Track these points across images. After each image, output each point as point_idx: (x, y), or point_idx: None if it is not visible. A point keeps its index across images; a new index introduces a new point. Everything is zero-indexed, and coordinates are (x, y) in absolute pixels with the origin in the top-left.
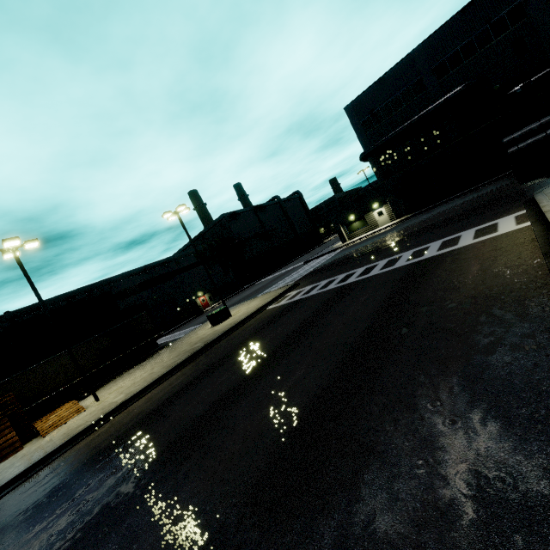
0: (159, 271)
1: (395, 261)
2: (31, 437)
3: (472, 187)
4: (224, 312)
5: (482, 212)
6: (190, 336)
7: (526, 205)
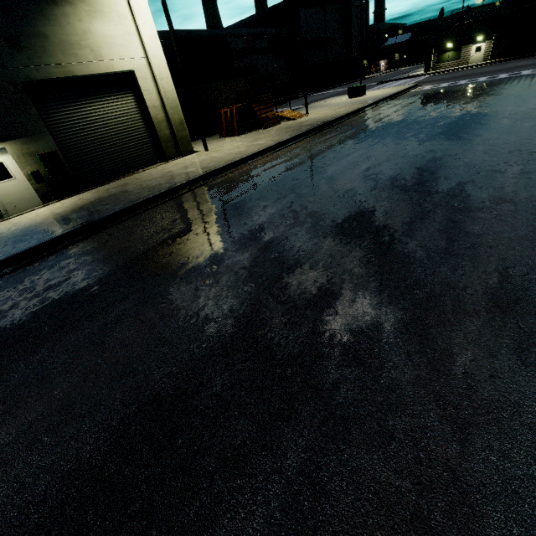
0: (238, 44)
1: None
2: (273, 122)
3: None
4: (363, 89)
5: None
6: (324, 103)
7: None
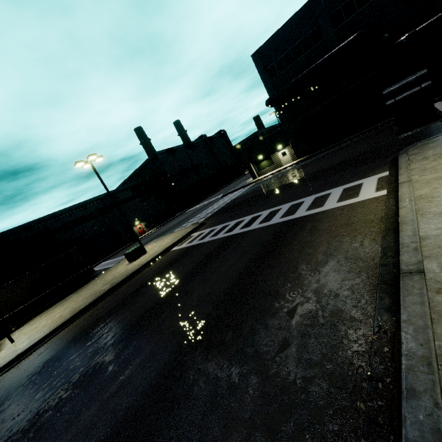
0: (98, 205)
1: (273, 215)
2: None
3: (360, 132)
4: (139, 250)
5: (356, 165)
6: (112, 270)
7: (390, 166)
